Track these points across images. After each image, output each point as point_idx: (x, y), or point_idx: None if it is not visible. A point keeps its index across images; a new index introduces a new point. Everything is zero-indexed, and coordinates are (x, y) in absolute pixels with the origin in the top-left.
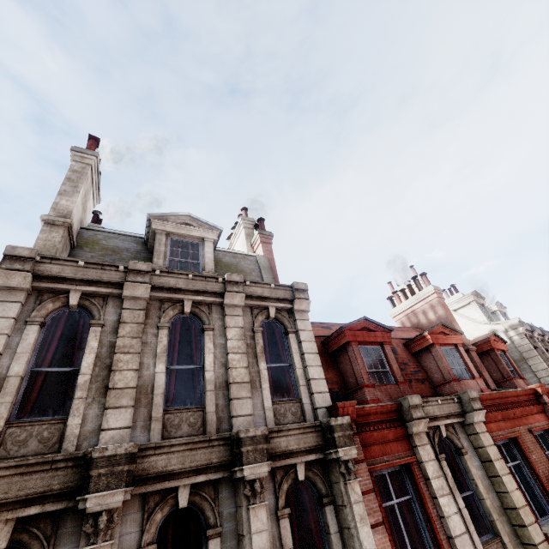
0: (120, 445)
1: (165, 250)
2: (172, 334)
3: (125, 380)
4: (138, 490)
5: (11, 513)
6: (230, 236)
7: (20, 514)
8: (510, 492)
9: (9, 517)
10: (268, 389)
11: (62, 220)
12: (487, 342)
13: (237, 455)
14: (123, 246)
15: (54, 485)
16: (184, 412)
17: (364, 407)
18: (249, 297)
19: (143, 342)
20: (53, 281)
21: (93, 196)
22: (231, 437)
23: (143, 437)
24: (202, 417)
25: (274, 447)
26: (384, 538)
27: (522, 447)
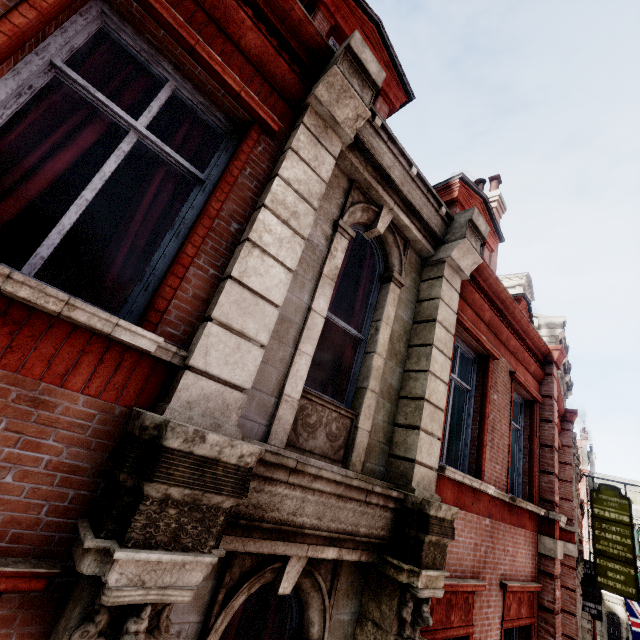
0: None
1: None
2: None
3: None
4: None
5: None
6: None
7: None
8: (431, 374)
9: None
10: None
11: None
12: (516, 300)
13: None
14: None
15: None
16: None
17: None
18: None
19: None
20: None
21: None
22: None
23: None
24: None
25: None
26: None
27: (490, 373)
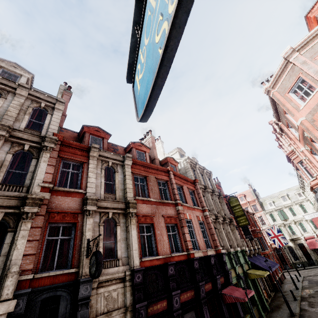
0: None
1: None
2: None
3: None
4: None
5: None
6: None
7: None
8: (127, 183)
9: None
10: (25, 123)
11: None
12: (166, 159)
13: None
14: None
15: None
16: None
17: (69, 141)
18: (31, 95)
19: None
20: None
21: None
22: None
23: None
24: None
25: (15, 134)
26: (52, 168)
27: (147, 179)
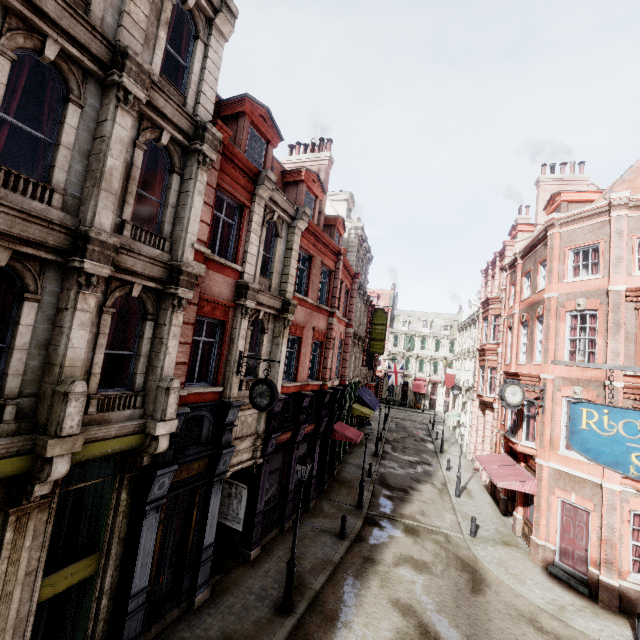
0: None
1: None
2: None
3: None
4: None
5: None
6: None
7: None
8: (291, 267)
9: None
10: (160, 59)
11: None
12: (336, 219)
13: (119, 63)
14: None
15: None
16: None
17: (235, 148)
18: None
19: None
20: None
21: None
22: (116, 47)
23: None
24: (84, 10)
25: (152, 98)
26: (209, 213)
27: (312, 263)
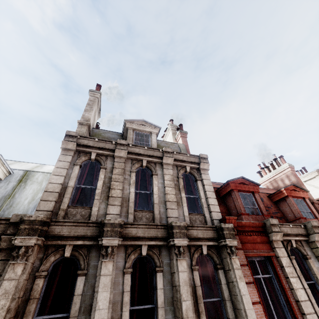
0: (116, 219)
1: (132, 137)
2: (137, 176)
3: (116, 193)
4: (123, 242)
5: (71, 242)
6: (163, 135)
7: (75, 243)
8: None
9: (70, 243)
10: (186, 207)
11: (86, 122)
12: None
13: (170, 233)
14: (111, 136)
15: (88, 233)
16: (144, 212)
17: (241, 222)
18: (175, 160)
19: (124, 178)
20: (85, 147)
21: (98, 114)
22: (167, 225)
23: (125, 221)
24: (152, 215)
25: (190, 234)
26: (254, 290)
27: None
